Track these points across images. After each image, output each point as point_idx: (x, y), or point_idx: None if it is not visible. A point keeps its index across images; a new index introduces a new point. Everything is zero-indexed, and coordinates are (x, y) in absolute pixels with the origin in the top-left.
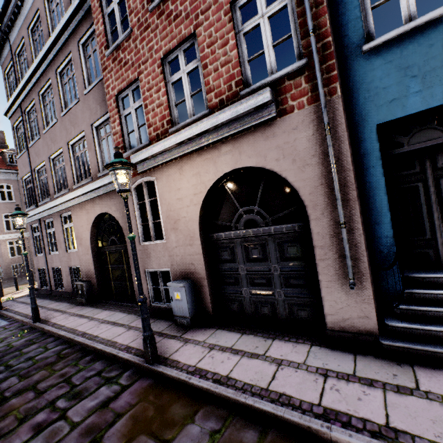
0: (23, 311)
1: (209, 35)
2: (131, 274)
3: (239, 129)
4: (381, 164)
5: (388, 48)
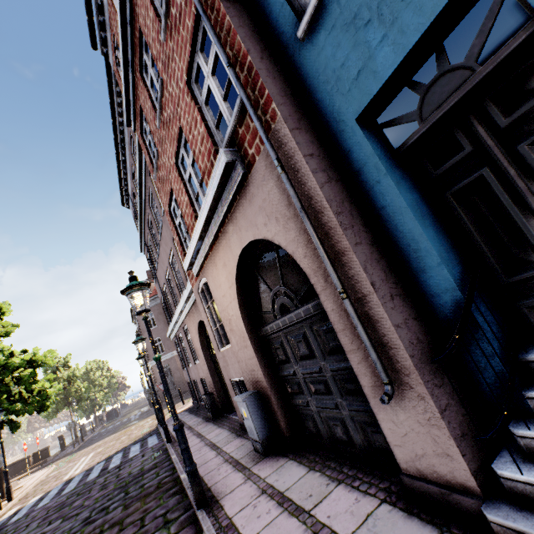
0: (171, 428)
1: (187, 123)
2: None
3: (227, 204)
4: (385, 173)
5: (324, 11)
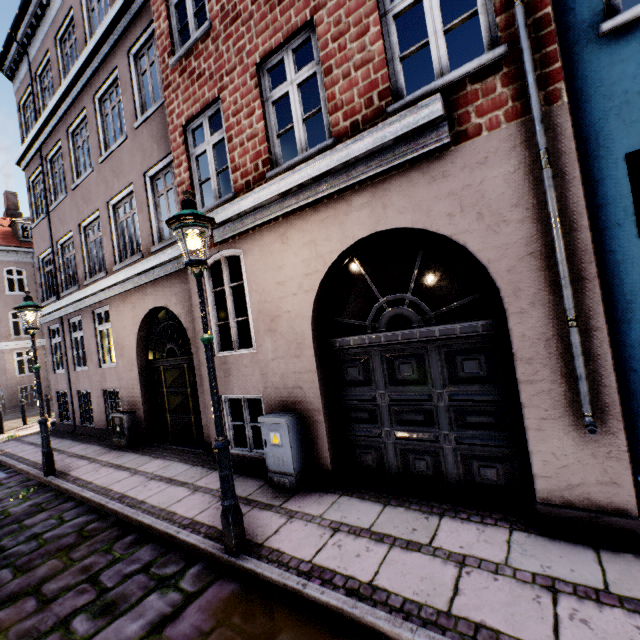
0: (30, 456)
1: (336, 22)
2: (197, 402)
3: (384, 167)
4: (633, 220)
5: None
